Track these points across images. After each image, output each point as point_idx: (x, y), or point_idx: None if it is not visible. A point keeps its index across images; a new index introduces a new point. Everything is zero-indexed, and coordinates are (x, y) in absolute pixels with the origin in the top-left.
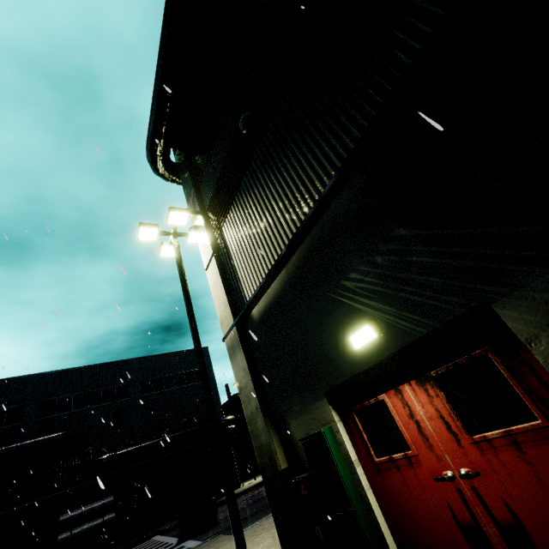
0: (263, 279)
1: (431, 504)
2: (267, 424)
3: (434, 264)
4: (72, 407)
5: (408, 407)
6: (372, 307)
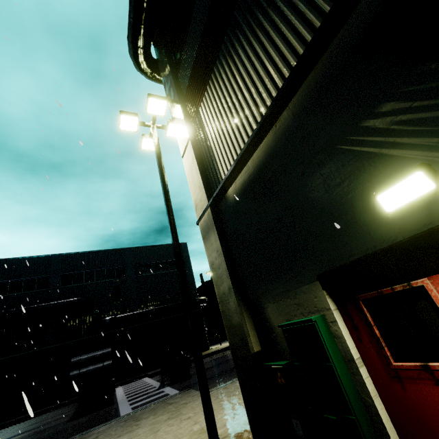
0: (244, 146)
1: None
2: (240, 305)
3: None
4: (84, 281)
5: None
6: (425, 147)
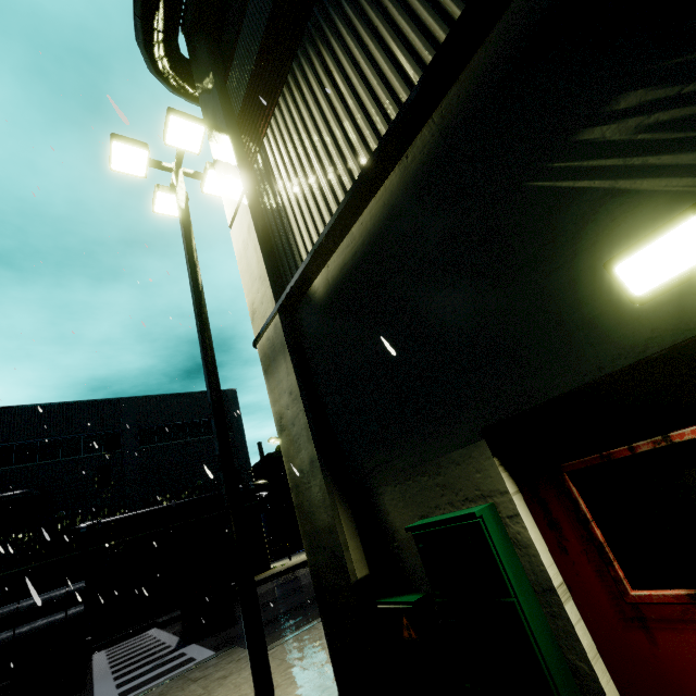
0: (346, 194)
1: None
2: (331, 492)
3: None
4: (37, 458)
5: None
6: None
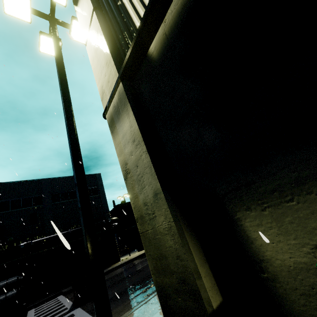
0: None
1: None
2: (177, 220)
3: None
4: None
5: None
6: None
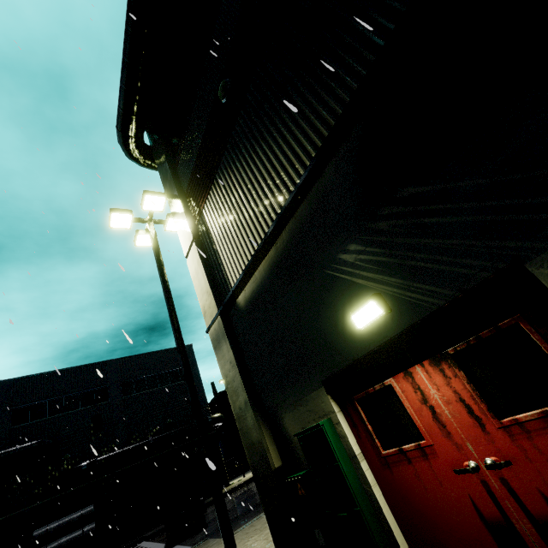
0: (250, 260)
1: (451, 500)
2: (257, 419)
3: (451, 224)
4: (47, 414)
5: (421, 391)
6: (376, 281)
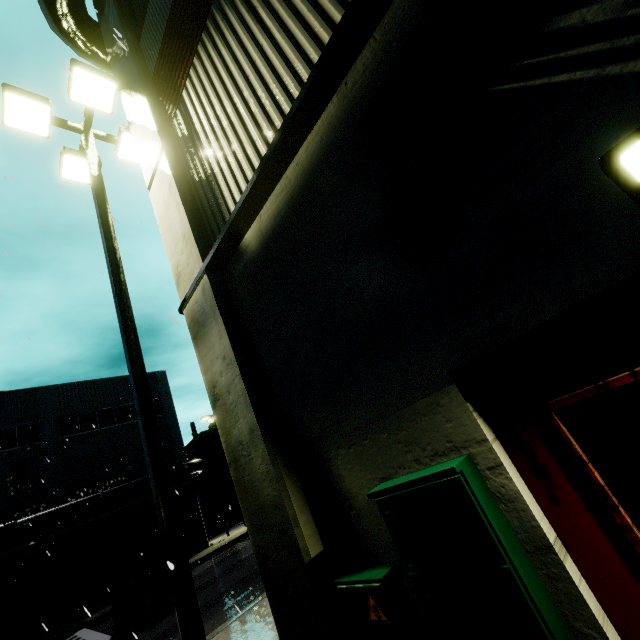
0: (280, 128)
1: None
2: (275, 462)
3: None
4: None
5: None
6: None
